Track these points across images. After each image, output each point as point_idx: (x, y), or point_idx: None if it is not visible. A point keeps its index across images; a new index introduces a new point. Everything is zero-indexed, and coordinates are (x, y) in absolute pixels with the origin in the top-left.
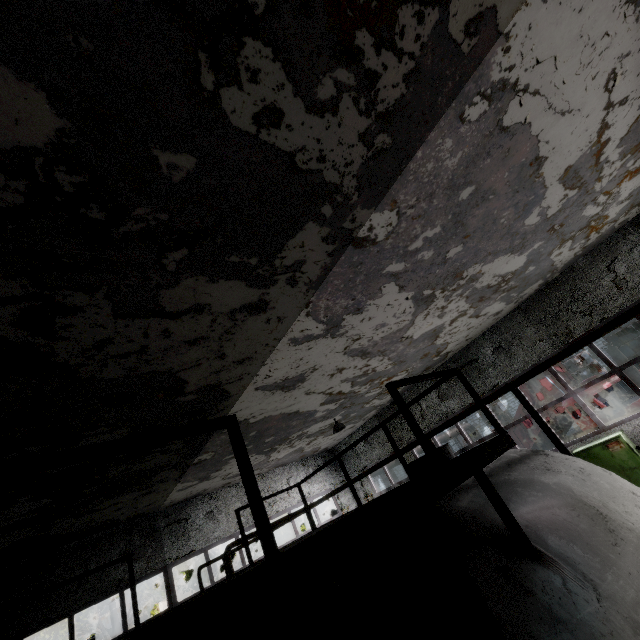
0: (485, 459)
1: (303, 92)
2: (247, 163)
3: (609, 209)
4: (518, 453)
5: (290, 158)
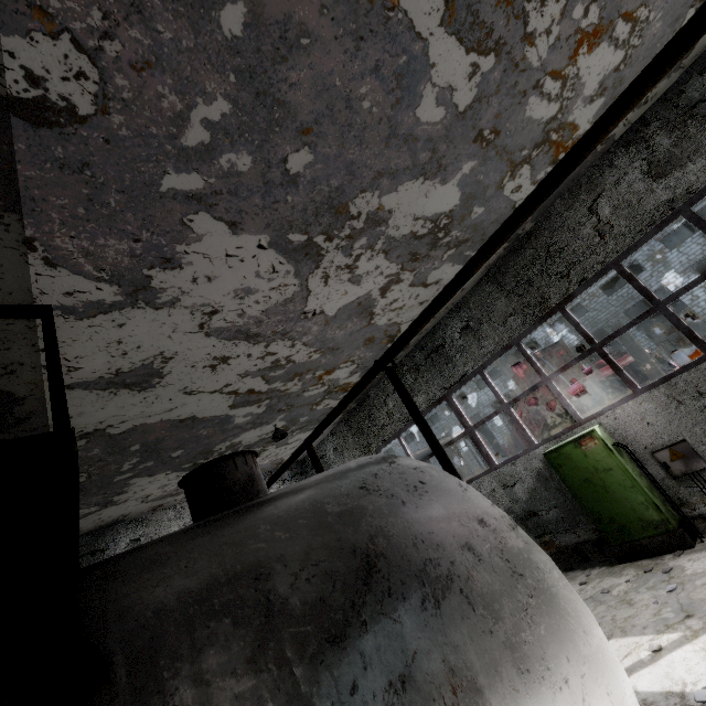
0: None
1: None
2: None
3: (574, 111)
4: (361, 462)
5: None
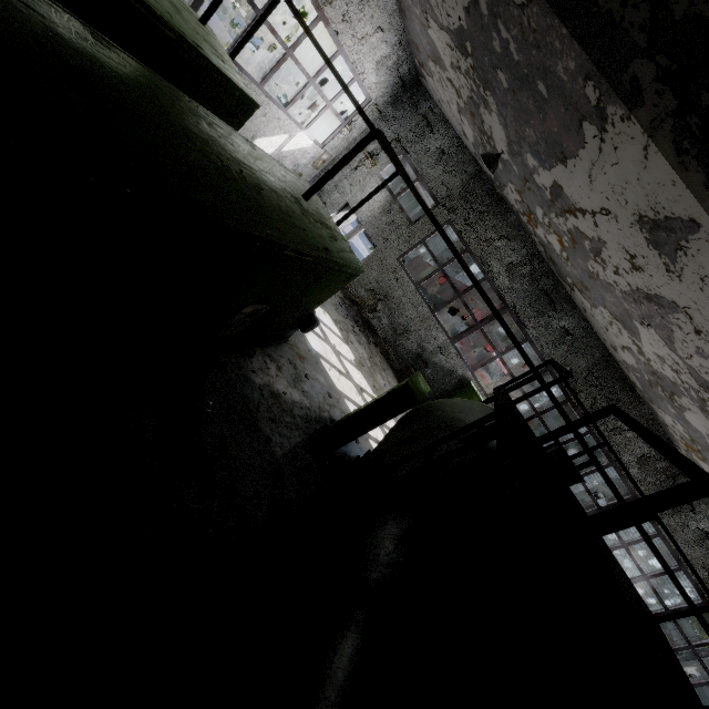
0: None
1: None
2: None
3: None
4: None
5: None
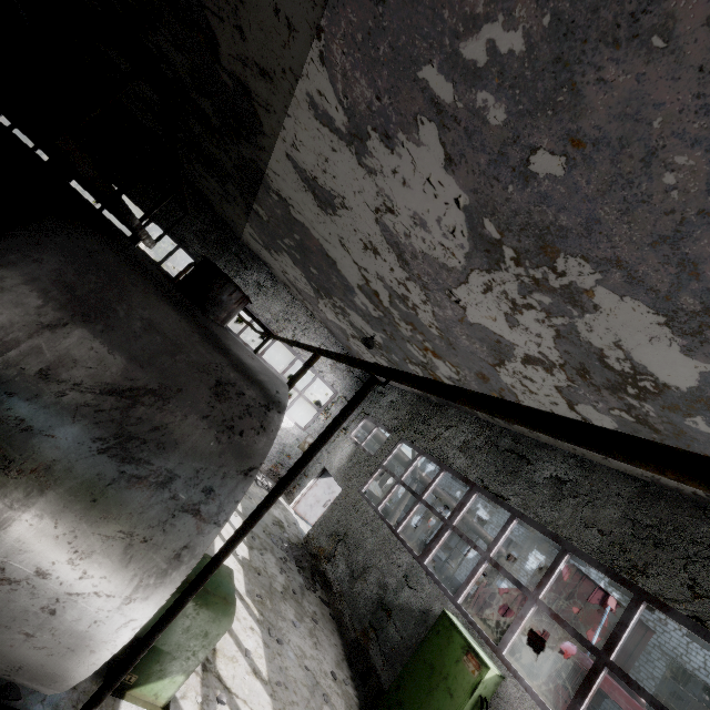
0: None
1: None
2: None
3: None
4: (268, 384)
5: None
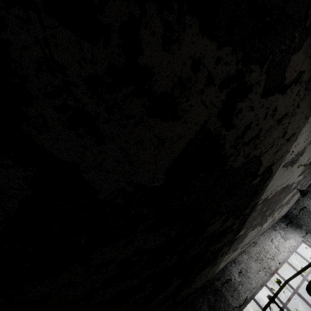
0: None
1: None
2: None
3: None
4: None
5: None
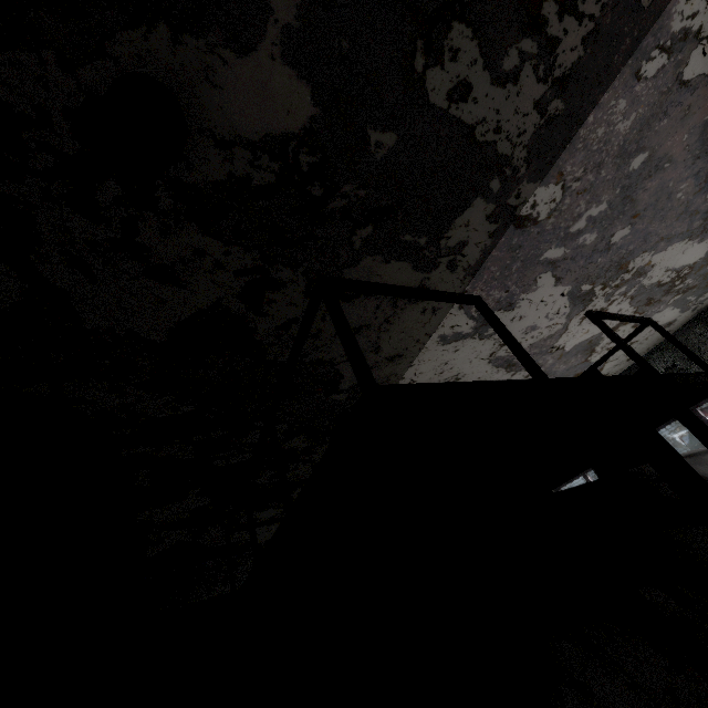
0: (700, 381)
1: (491, 65)
2: (435, 138)
3: None
4: None
5: (471, 131)
